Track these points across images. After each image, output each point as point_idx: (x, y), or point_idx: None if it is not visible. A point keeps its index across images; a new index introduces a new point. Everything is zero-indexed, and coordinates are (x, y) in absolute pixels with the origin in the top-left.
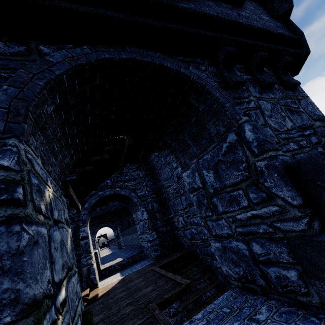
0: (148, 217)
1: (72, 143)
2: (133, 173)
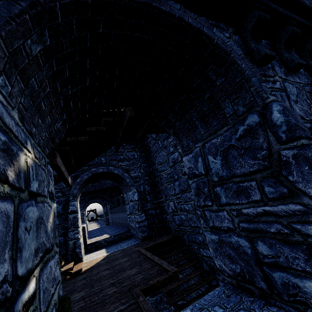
0: (139, 198)
1: (65, 106)
2: (128, 154)
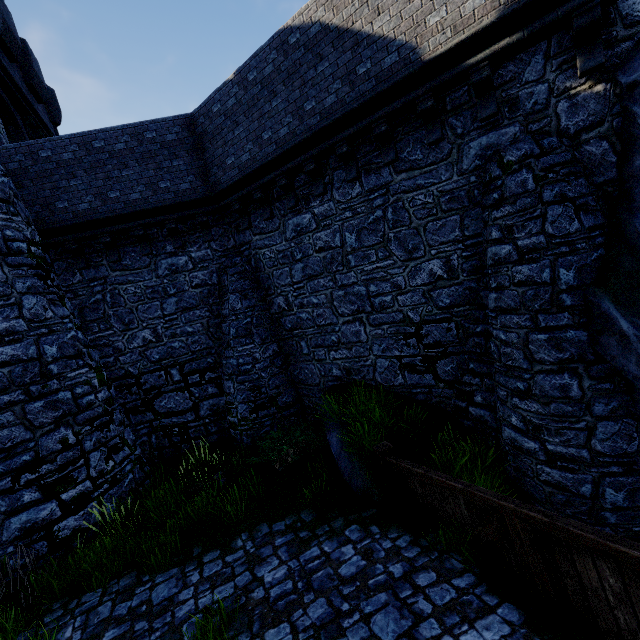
0: None
1: None
2: None
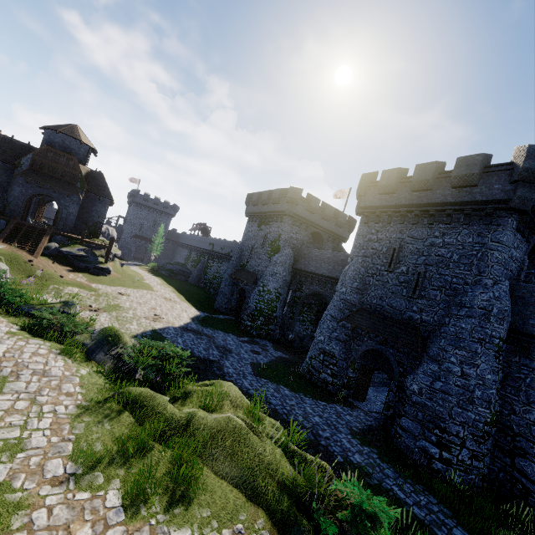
0: None
1: None
2: None
